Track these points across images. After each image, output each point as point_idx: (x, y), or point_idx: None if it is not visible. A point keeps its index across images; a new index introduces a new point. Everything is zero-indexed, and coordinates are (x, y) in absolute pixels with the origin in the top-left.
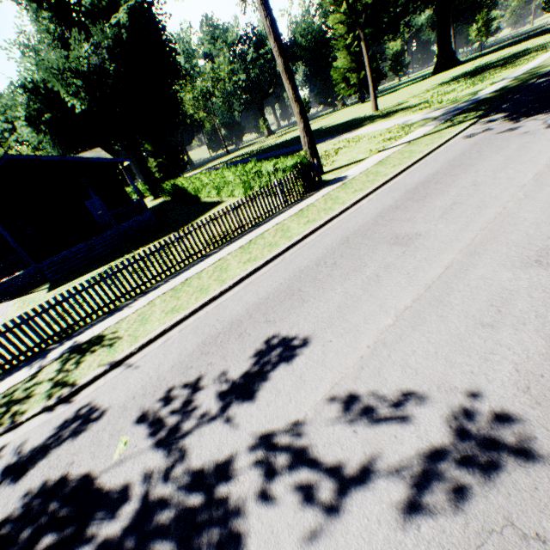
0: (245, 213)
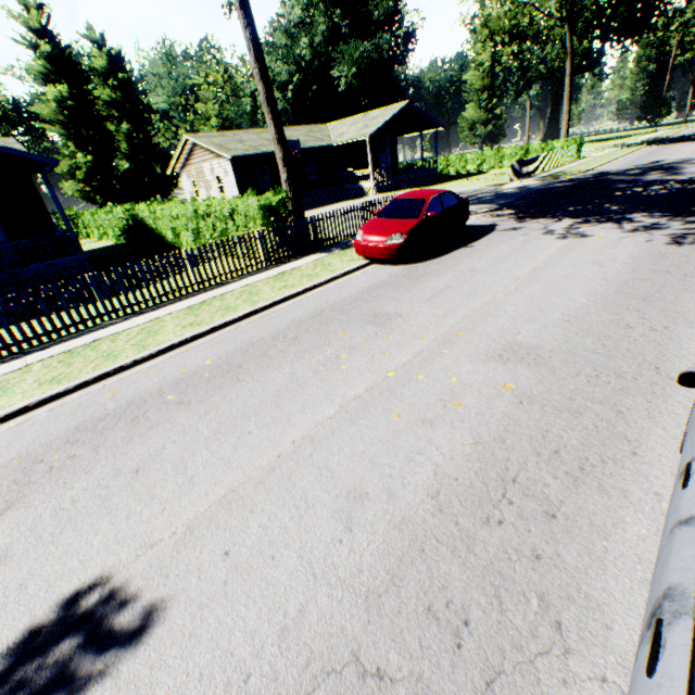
0: None
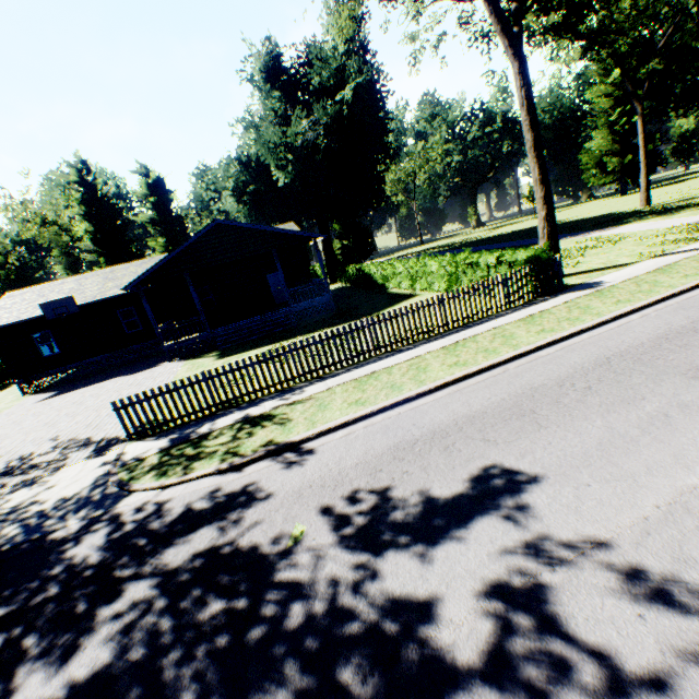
0: (446, 310)
